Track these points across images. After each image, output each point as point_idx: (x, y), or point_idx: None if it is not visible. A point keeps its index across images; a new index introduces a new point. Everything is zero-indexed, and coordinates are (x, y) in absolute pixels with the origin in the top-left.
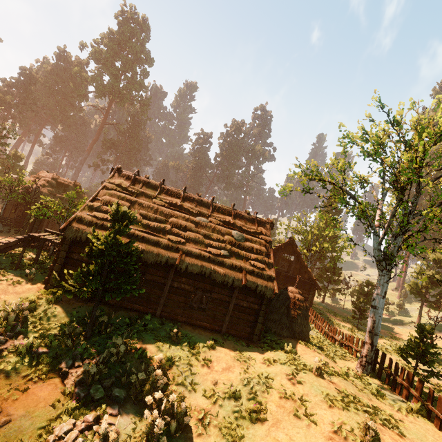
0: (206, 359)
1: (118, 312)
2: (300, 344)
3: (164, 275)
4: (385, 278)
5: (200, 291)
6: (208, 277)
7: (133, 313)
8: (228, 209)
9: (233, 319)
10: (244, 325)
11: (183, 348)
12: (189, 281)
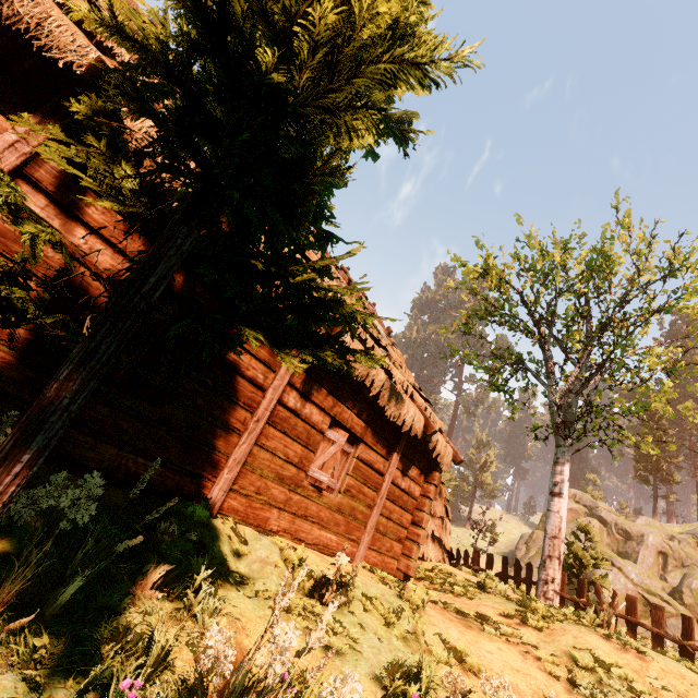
0: (457, 651)
1: (40, 481)
2: (469, 574)
3: (270, 357)
4: (570, 450)
5: (342, 433)
6: (363, 399)
7: (118, 491)
8: (343, 271)
9: (381, 521)
10: (394, 538)
11: (376, 627)
12: (326, 398)
